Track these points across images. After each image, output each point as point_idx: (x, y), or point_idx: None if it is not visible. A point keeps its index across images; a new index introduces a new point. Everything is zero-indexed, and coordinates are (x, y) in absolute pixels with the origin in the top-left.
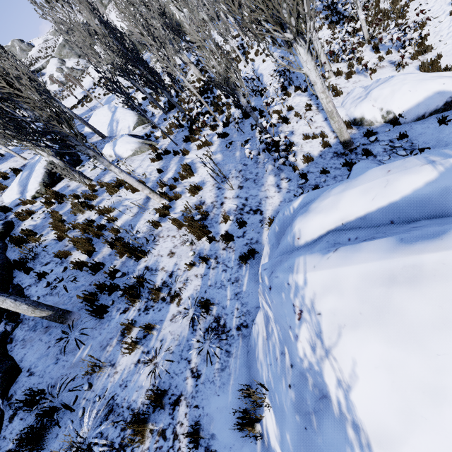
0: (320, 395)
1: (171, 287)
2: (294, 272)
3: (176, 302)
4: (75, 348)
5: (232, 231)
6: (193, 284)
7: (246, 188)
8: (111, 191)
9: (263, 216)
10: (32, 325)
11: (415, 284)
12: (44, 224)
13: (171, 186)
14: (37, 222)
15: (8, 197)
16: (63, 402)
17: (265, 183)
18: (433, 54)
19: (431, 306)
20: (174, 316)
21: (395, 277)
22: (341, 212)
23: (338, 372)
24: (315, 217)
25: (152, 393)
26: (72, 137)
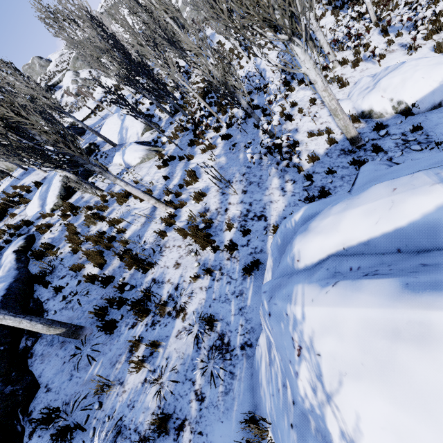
0: (323, 442)
1: (176, 301)
2: (292, 303)
3: (182, 317)
4: (87, 364)
5: (236, 239)
6: (197, 298)
7: (250, 192)
8: (121, 201)
9: (267, 222)
10: (49, 339)
11: (423, 344)
12: (61, 236)
13: (177, 193)
14: (55, 235)
15: (31, 210)
16: (76, 422)
17: (269, 187)
18: None
19: (442, 374)
20: (180, 332)
21: (400, 332)
22: (342, 235)
23: (341, 423)
24: (314, 239)
25: (156, 418)
26: (78, 156)
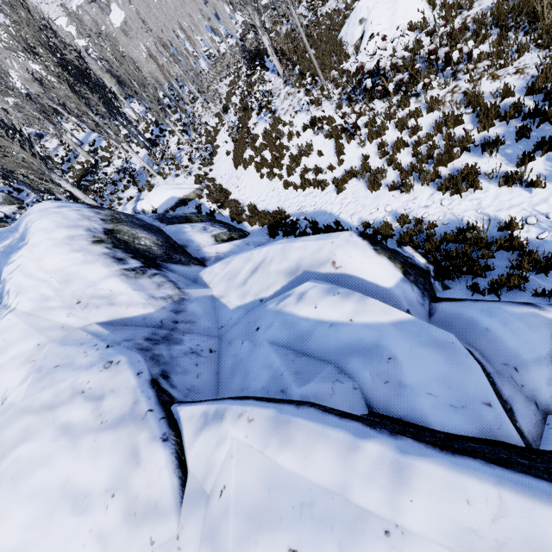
0: None
1: None
2: None
3: None
4: None
5: None
6: None
7: None
8: None
9: None
10: None
11: None
12: None
13: None
14: None
15: None
16: None
17: None
18: (213, 167)
19: None
20: None
21: None
22: None
23: None
24: None
25: None
26: None
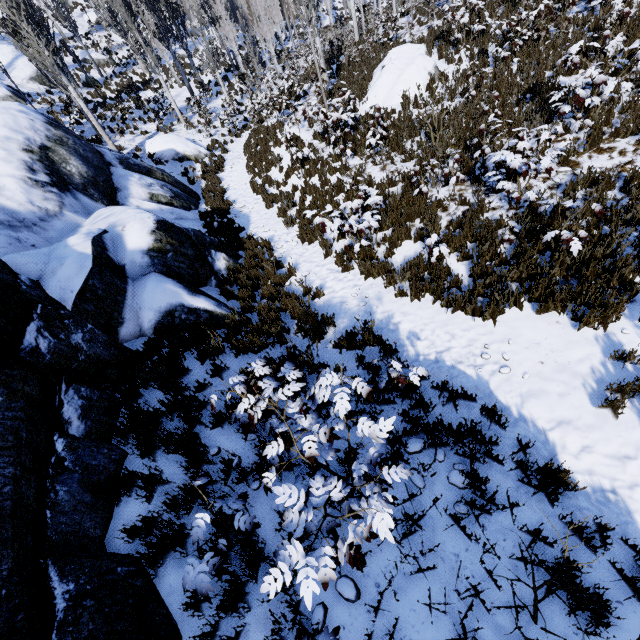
0: None
1: None
2: None
3: None
4: None
5: None
6: None
7: None
8: None
9: None
10: None
11: None
12: None
13: None
14: None
15: None
16: None
17: None
18: (238, 139)
19: None
20: None
21: None
22: None
23: None
24: None
25: None
26: None
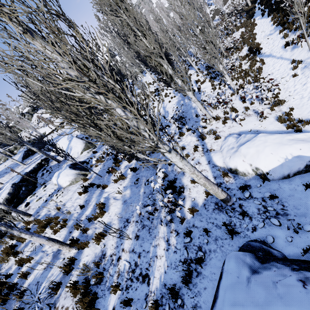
0: None
1: None
2: None
3: None
4: None
5: (118, 309)
6: None
7: (141, 238)
8: (39, 231)
9: (149, 288)
10: None
11: None
12: None
13: (84, 229)
14: None
15: None
16: None
17: (157, 235)
18: (286, 105)
19: None
20: None
21: None
22: None
23: None
24: None
25: None
26: None
